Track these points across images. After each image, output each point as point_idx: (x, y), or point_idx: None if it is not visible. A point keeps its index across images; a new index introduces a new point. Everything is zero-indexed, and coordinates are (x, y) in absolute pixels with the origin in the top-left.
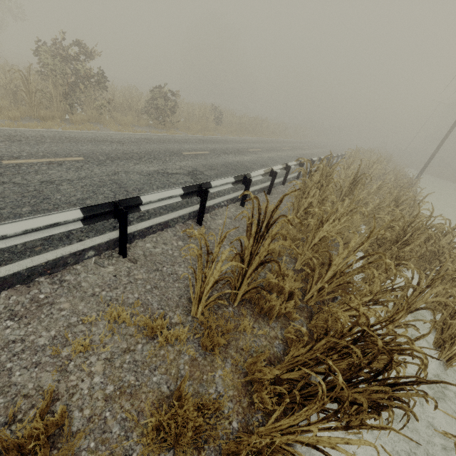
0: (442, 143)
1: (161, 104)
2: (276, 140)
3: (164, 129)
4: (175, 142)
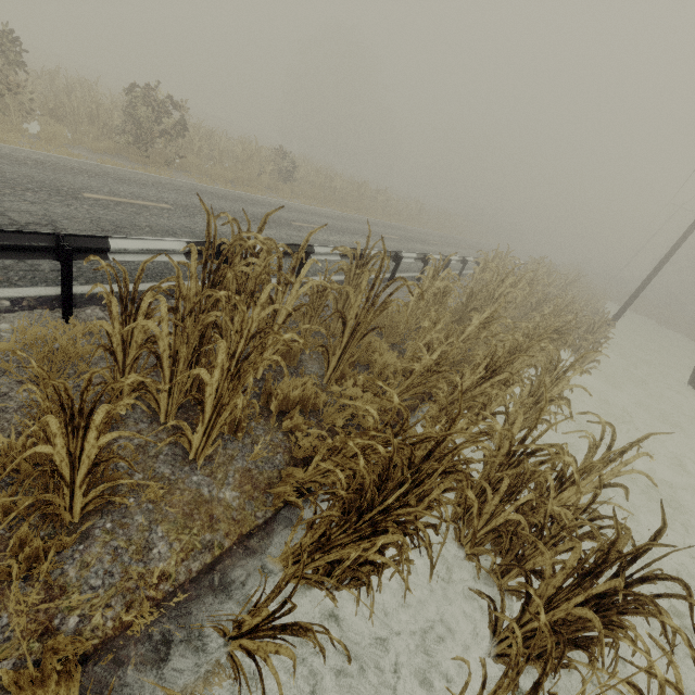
0: (663, 263)
1: (144, 117)
2: (385, 224)
3: (149, 165)
4: (110, 179)
